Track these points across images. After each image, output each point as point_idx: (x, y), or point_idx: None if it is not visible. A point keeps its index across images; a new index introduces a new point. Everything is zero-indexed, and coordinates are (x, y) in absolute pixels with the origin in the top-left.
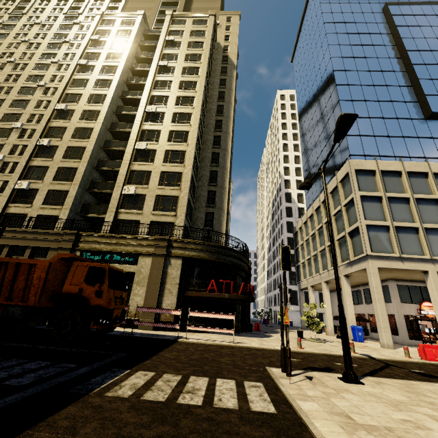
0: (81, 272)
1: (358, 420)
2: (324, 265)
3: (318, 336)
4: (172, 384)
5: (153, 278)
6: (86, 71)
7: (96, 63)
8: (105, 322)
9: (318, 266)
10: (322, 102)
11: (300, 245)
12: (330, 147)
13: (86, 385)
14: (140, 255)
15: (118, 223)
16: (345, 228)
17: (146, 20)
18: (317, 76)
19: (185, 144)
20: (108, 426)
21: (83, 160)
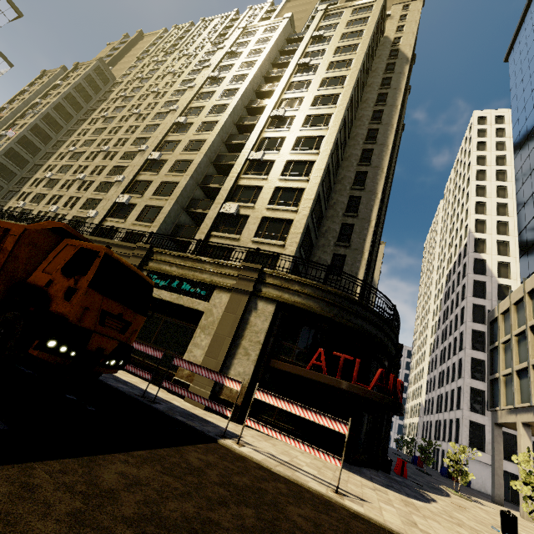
0: (66, 255)
1: None
2: None
3: None
4: None
5: (225, 324)
6: (215, 84)
7: (227, 75)
8: (66, 352)
9: None
10: None
11: (503, 342)
12: None
13: None
14: (216, 288)
15: (199, 241)
16: None
17: (293, 24)
18: None
19: (315, 152)
20: None
21: (187, 173)
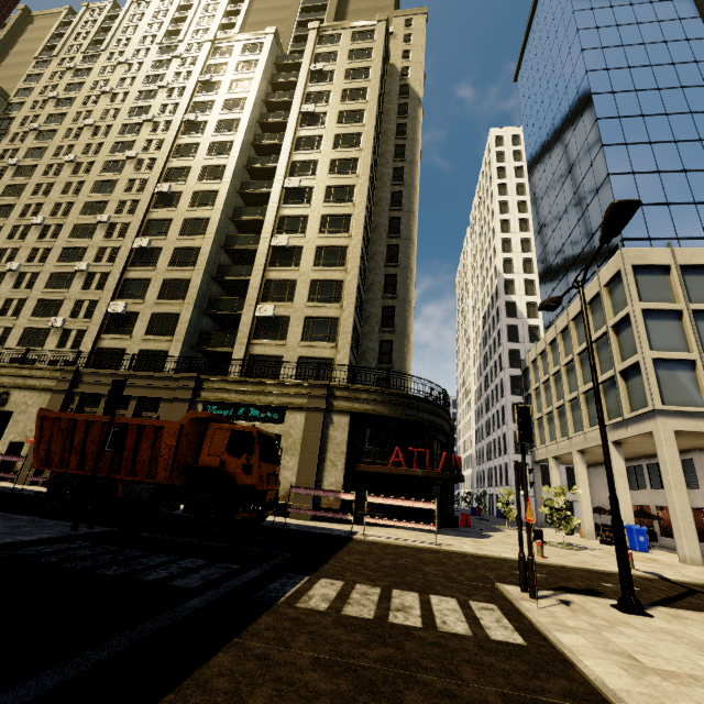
0: (221, 438)
1: (647, 663)
2: (576, 423)
3: (568, 539)
4: (372, 598)
5: (308, 443)
6: (195, 131)
7: (209, 118)
8: (256, 509)
9: (566, 425)
10: (571, 149)
11: (534, 389)
12: (587, 226)
13: (267, 592)
14: (288, 409)
15: (253, 362)
16: (614, 364)
17: (279, 40)
18: (562, 104)
19: (346, 236)
20: (320, 641)
21: (198, 267)
